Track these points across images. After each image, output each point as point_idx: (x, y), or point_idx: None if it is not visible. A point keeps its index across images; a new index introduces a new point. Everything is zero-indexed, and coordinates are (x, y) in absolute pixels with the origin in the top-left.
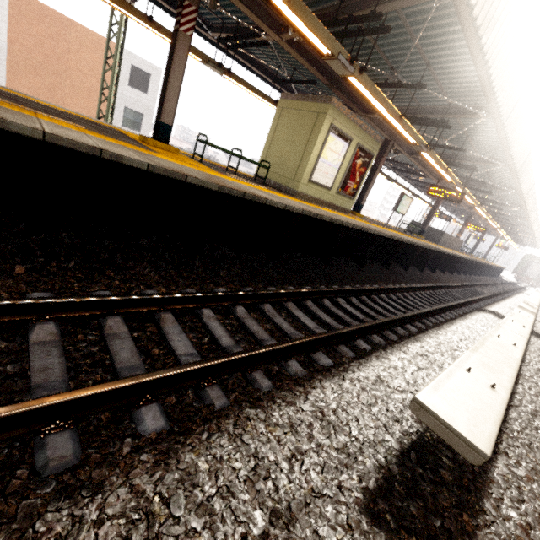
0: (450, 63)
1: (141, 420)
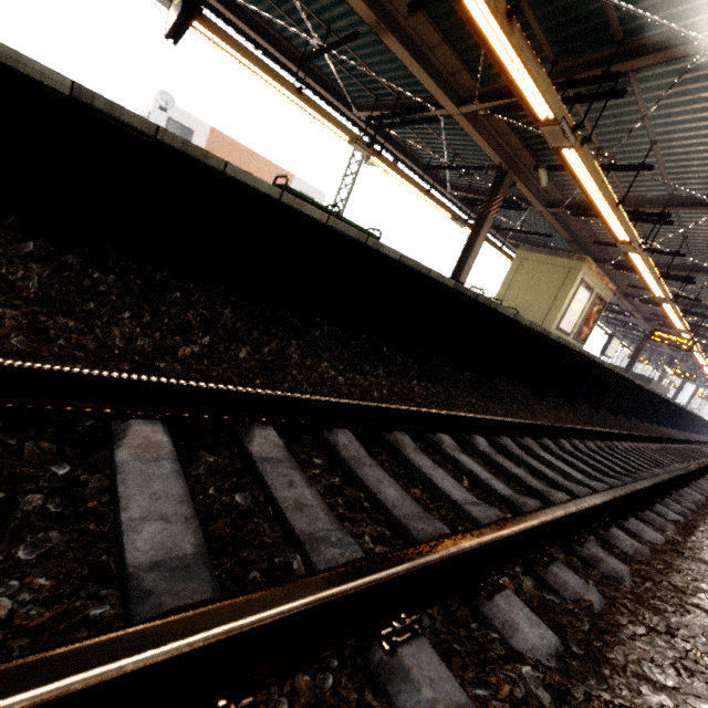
0: (707, 238)
1: (691, 494)
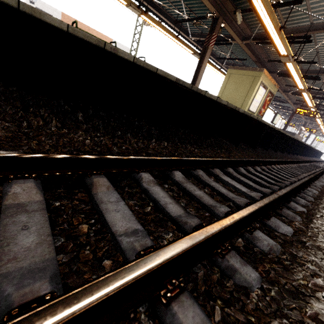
0: None
1: (311, 190)
